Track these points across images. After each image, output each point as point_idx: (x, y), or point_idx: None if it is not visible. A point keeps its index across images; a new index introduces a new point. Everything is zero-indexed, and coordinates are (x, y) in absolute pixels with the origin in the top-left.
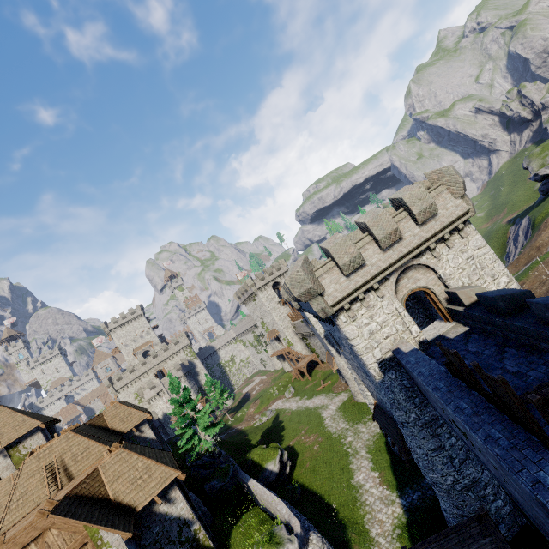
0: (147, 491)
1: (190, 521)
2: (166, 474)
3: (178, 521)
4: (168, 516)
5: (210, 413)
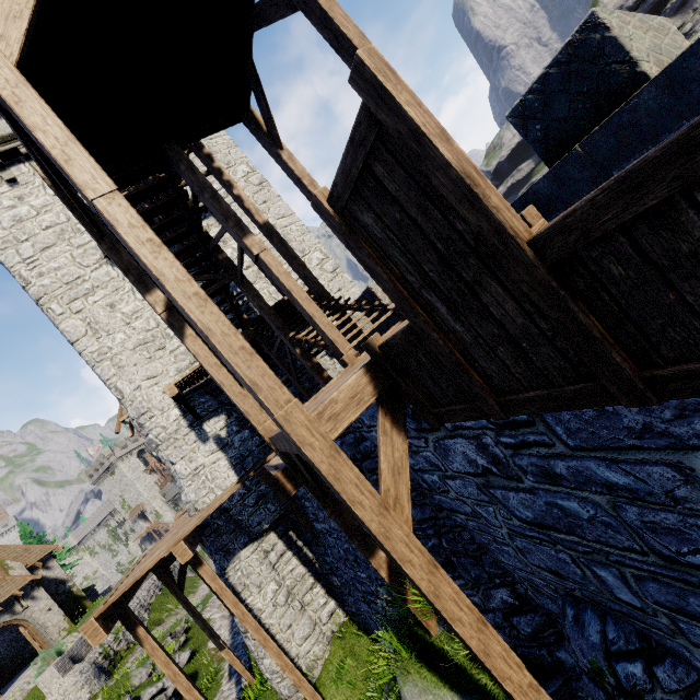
0: (29, 560)
1: (65, 581)
2: (46, 549)
3: (56, 581)
4: (47, 578)
5: (68, 551)
